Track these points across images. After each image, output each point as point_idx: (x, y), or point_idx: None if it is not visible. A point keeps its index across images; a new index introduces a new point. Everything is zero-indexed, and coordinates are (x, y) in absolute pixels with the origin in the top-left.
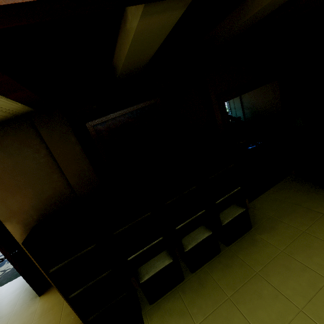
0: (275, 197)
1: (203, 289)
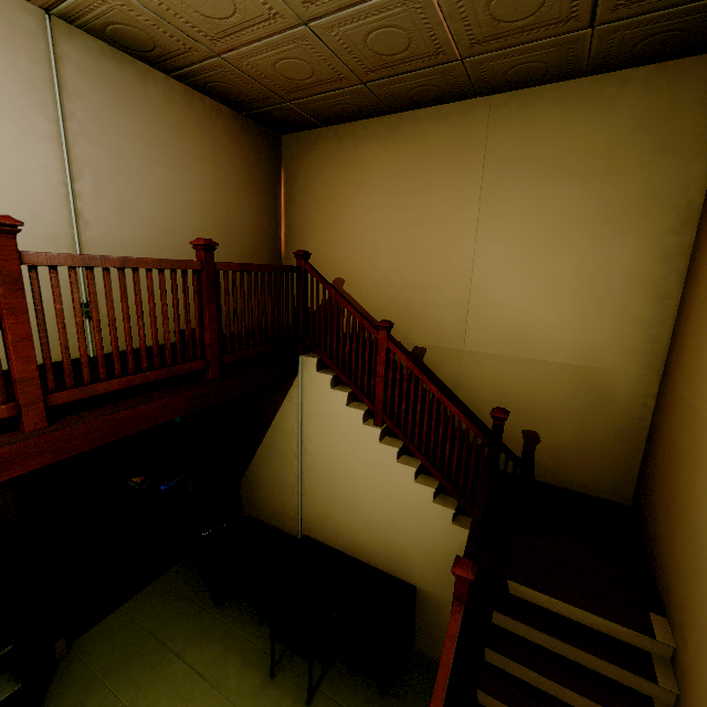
0: (131, 618)
1: None
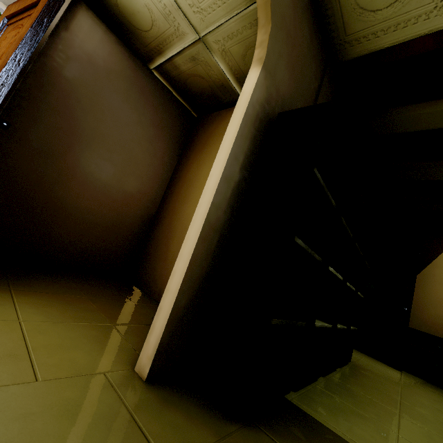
0: None
1: (357, 397)
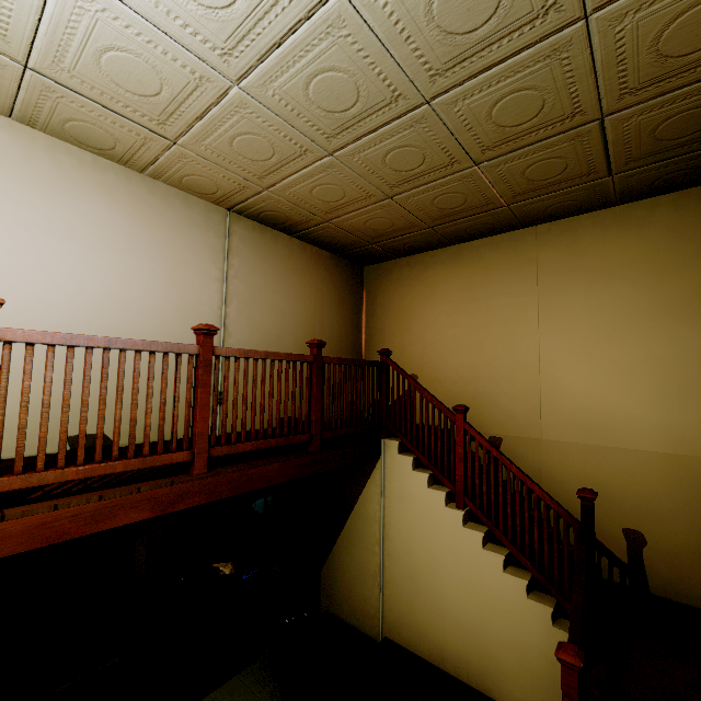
0: None
1: None
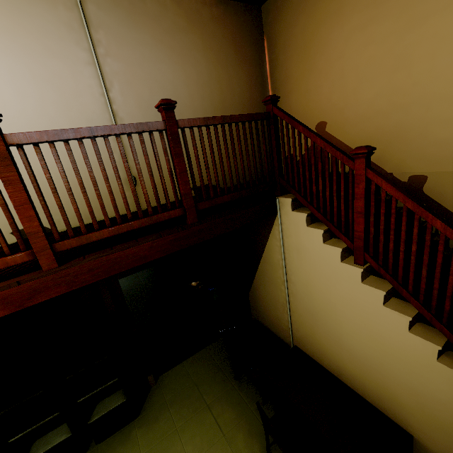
0: (187, 371)
1: None
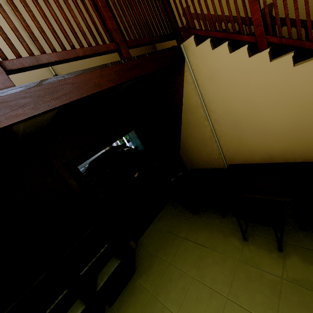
0: (157, 228)
1: None
